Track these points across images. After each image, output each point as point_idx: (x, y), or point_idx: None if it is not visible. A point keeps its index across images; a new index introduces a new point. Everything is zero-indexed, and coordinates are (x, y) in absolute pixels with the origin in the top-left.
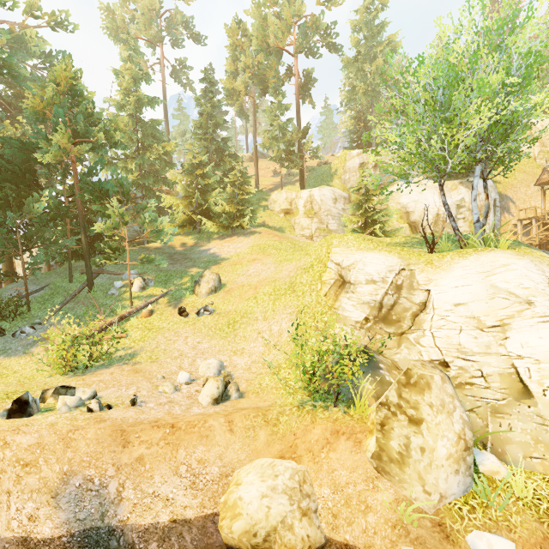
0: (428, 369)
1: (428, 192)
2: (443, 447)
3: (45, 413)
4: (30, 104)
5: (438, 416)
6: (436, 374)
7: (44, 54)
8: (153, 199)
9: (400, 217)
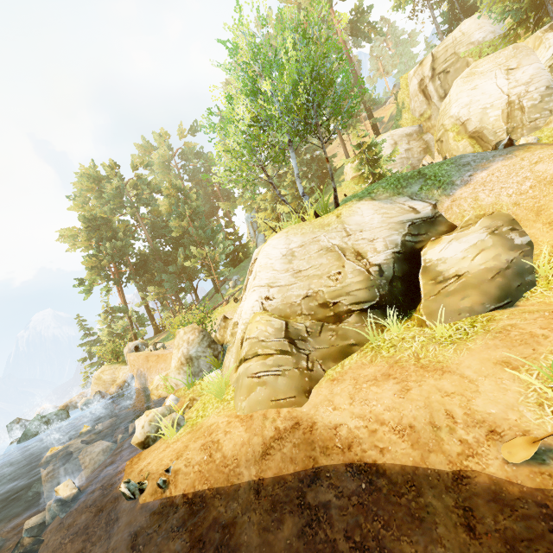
0: (187, 329)
1: (485, 81)
2: (174, 362)
3: (143, 351)
4: (164, 210)
5: (175, 350)
6: (183, 331)
7: (196, 154)
8: (221, 233)
9: (456, 134)
